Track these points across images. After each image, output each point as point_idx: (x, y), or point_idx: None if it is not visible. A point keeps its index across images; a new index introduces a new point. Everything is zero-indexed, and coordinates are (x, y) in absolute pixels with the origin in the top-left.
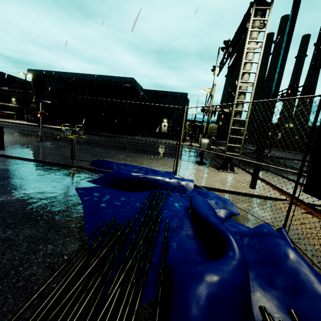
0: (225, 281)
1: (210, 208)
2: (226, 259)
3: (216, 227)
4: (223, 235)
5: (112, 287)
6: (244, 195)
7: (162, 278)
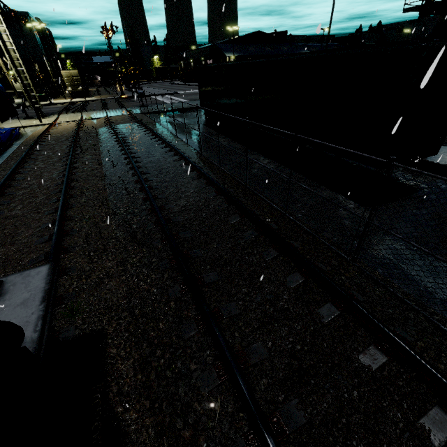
0: None
1: None
2: None
3: None
4: None
5: None
6: (33, 126)
7: None
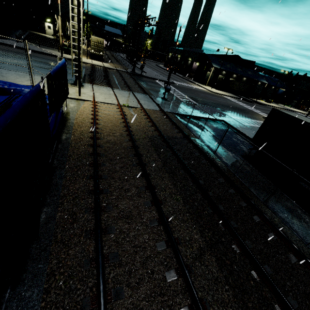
0: None
1: None
2: None
3: None
4: None
5: None
6: (72, 99)
7: None
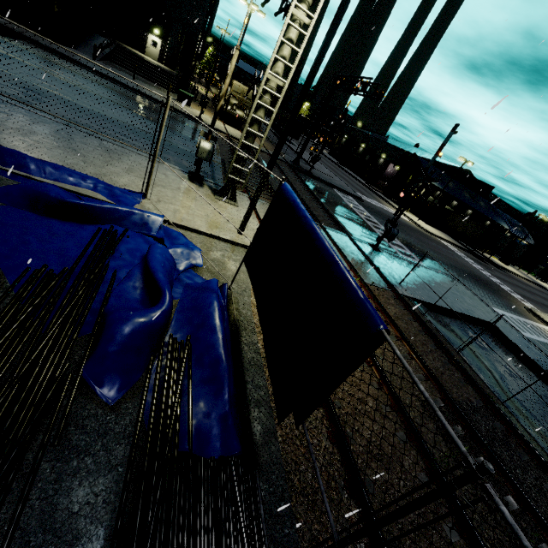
0: (145, 321)
1: (166, 262)
2: (154, 308)
3: (159, 284)
4: (162, 291)
5: (52, 326)
6: (225, 242)
7: (100, 320)
